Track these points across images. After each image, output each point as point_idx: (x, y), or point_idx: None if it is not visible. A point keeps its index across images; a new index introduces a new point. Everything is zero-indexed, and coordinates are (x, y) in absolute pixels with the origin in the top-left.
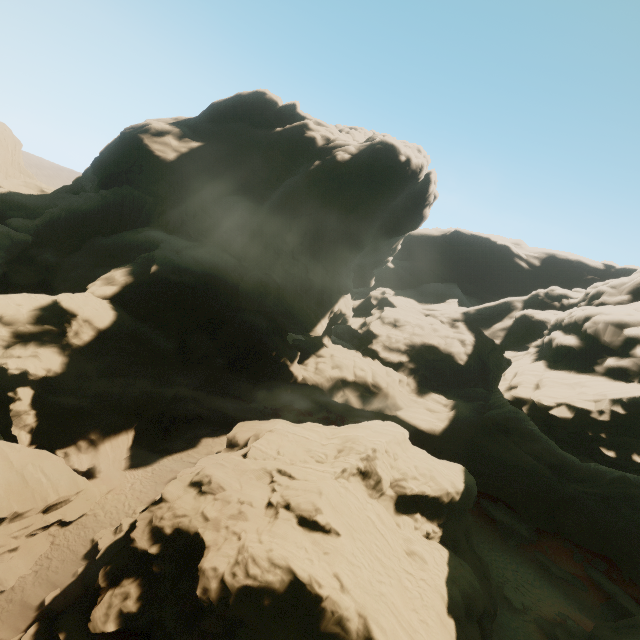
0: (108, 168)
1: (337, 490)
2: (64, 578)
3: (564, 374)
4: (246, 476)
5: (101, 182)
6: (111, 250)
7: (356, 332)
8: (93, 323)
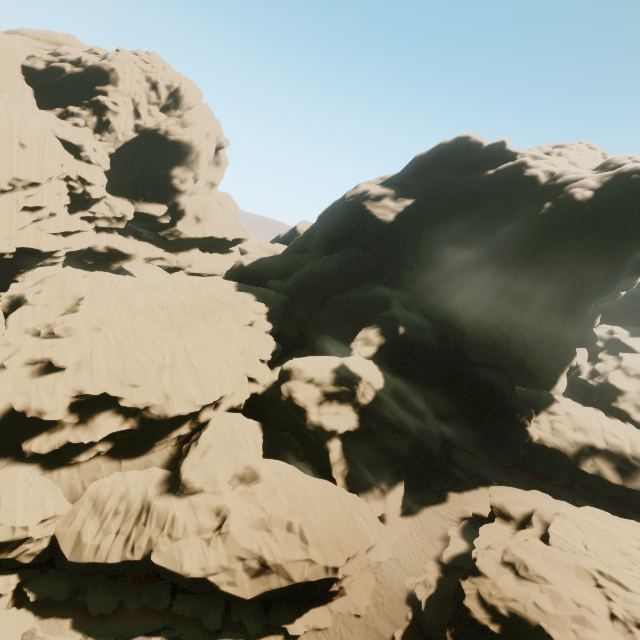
0: (335, 233)
1: None
2: (399, 619)
3: None
4: (563, 570)
5: (328, 245)
6: (349, 307)
7: (582, 381)
8: (372, 385)
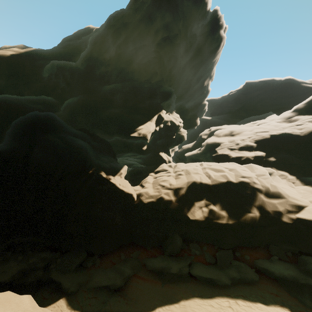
0: None
1: None
2: None
3: None
4: None
5: None
6: None
7: (196, 156)
8: None
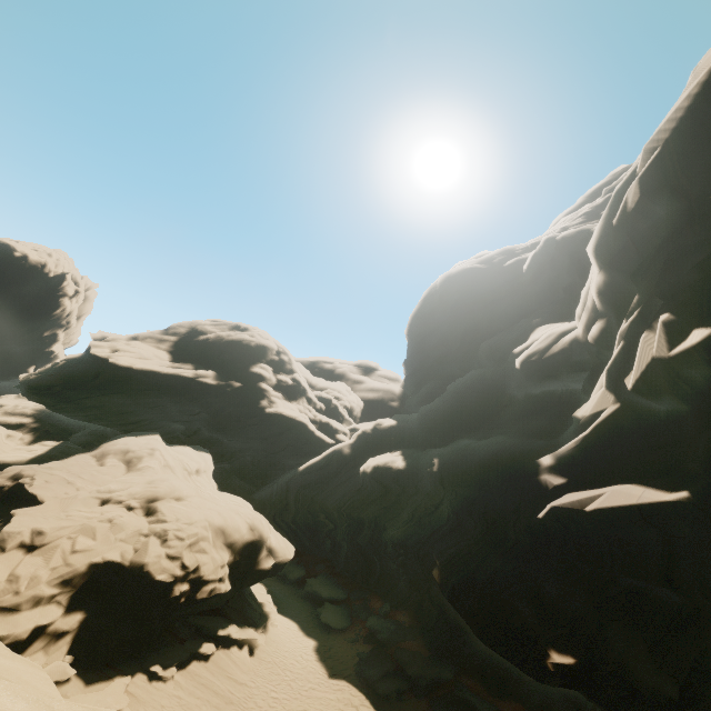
0: None
1: None
2: None
3: None
4: None
5: None
6: None
7: None
8: None
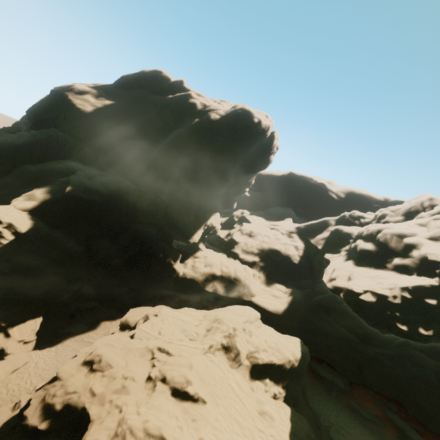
0: (39, 115)
1: (205, 363)
2: None
3: (366, 269)
4: (131, 354)
5: (33, 125)
6: (36, 175)
7: (223, 240)
8: (11, 229)
